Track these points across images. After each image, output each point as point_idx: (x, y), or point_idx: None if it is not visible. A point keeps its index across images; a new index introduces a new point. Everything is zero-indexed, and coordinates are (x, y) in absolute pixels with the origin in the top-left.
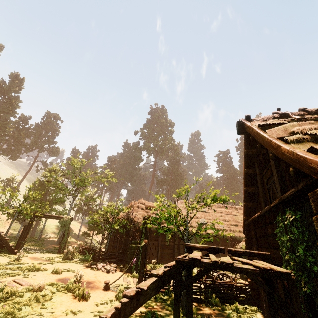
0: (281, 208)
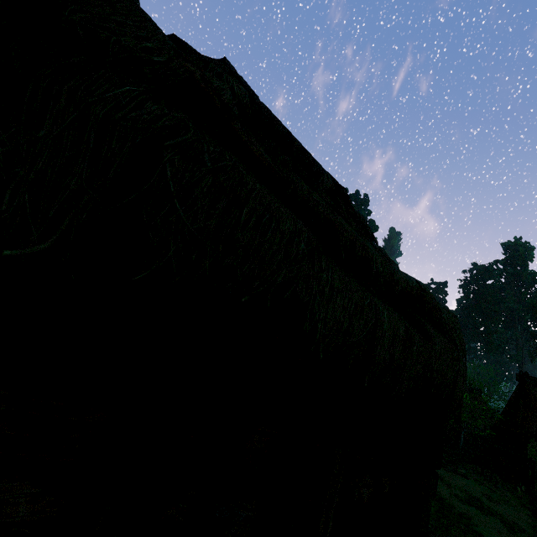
0: (535, 439)
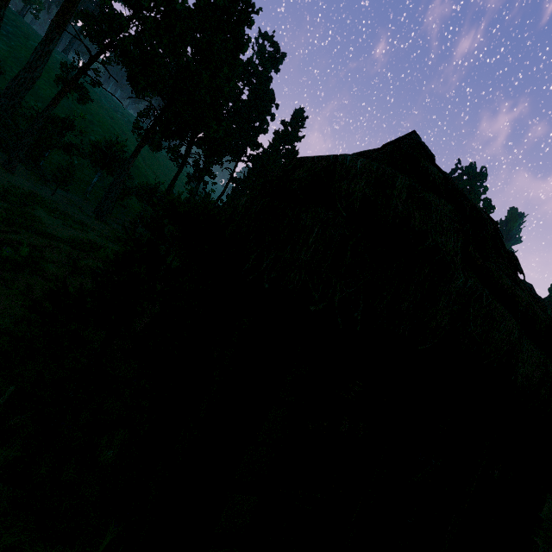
0: None
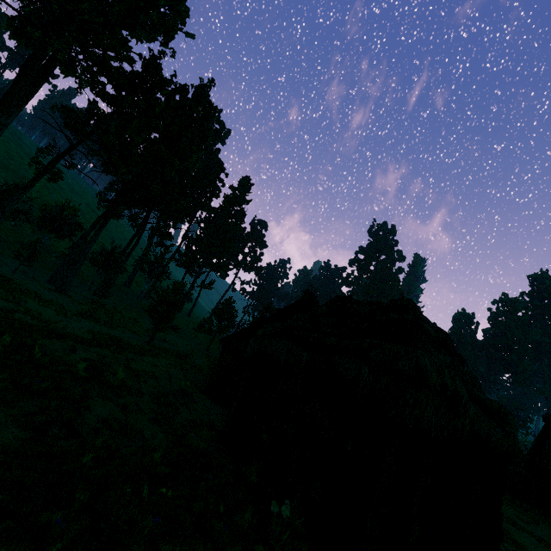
0: None
